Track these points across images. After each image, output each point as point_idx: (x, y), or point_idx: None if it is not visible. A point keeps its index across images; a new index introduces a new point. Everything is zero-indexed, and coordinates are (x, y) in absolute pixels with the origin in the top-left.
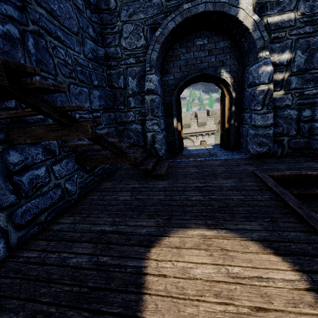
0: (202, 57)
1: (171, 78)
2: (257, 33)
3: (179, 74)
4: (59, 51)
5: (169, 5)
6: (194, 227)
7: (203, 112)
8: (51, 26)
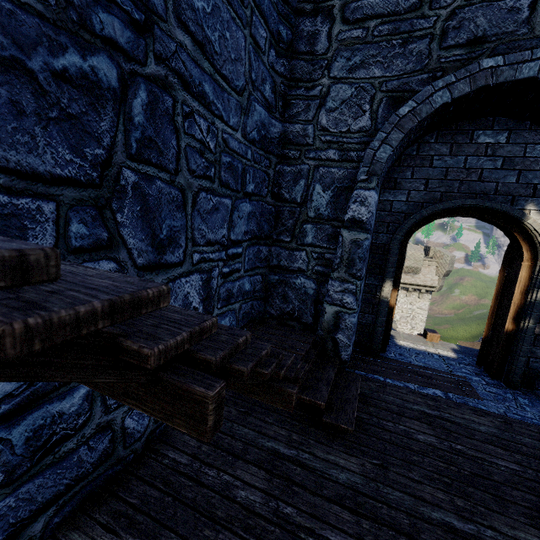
0: (485, 170)
1: (400, 199)
2: None
3: (421, 194)
4: (196, 123)
5: (445, 57)
6: None
7: (419, 248)
8: (196, 70)
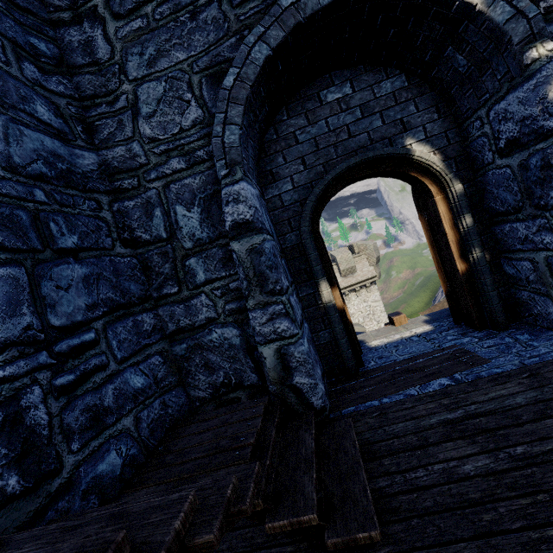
0: (349, 125)
1: (286, 189)
2: (501, 7)
3: (304, 174)
4: None
5: (243, 14)
6: None
7: (344, 249)
8: None
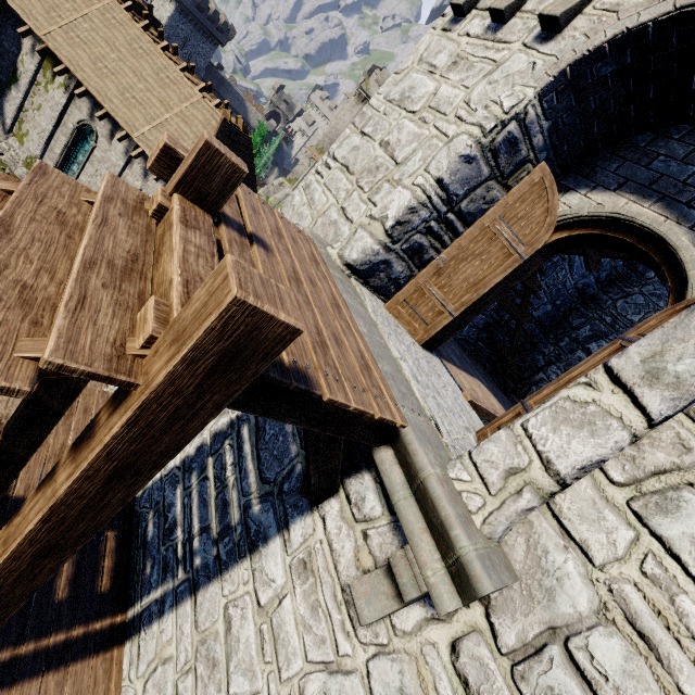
0: None
1: None
2: None
3: None
4: (562, 272)
5: None
6: (503, 407)
7: None
8: (577, 259)
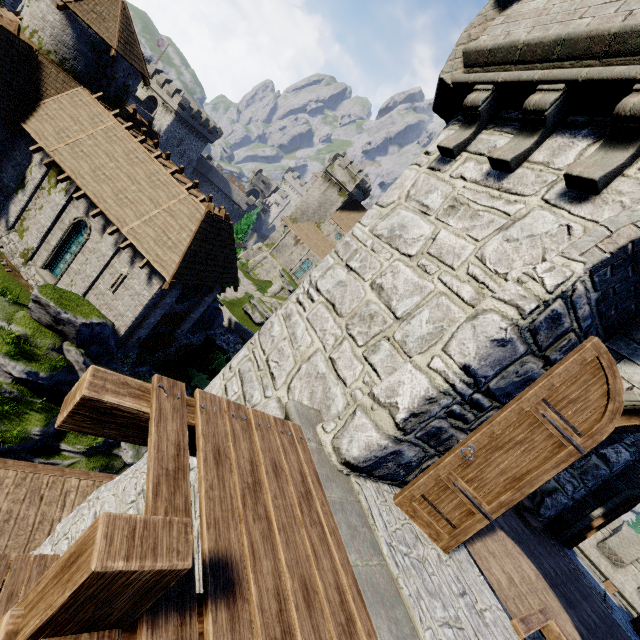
0: None
1: None
2: None
3: None
4: None
5: None
6: (534, 565)
7: None
8: None
